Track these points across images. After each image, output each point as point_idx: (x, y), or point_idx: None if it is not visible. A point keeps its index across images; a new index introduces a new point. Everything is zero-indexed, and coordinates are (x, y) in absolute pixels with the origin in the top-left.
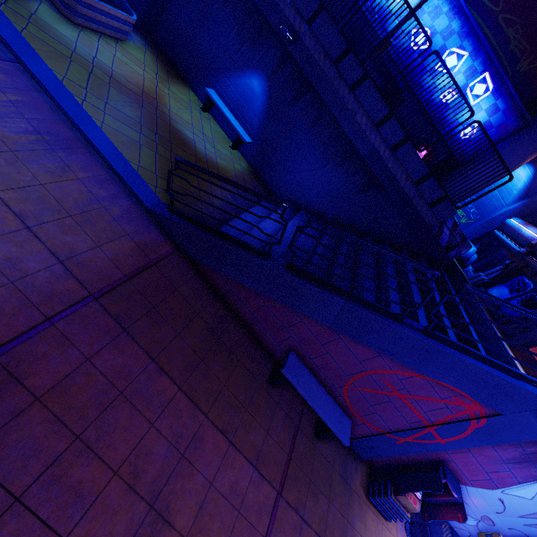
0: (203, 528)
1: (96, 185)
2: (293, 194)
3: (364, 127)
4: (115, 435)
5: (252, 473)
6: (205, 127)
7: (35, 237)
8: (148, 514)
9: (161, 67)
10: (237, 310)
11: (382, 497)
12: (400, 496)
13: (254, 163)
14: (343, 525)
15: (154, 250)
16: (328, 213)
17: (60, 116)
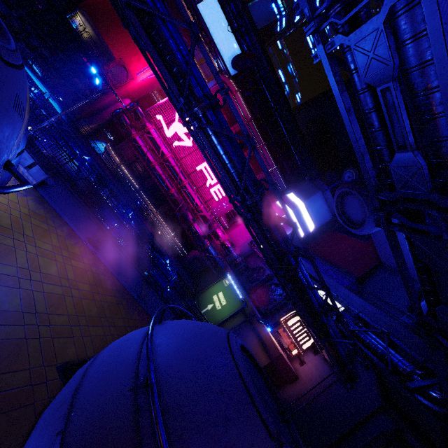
0: None
1: None
2: None
3: None
4: None
5: None
6: None
7: None
8: None
9: None
10: None
11: None
12: None
13: None
14: None
15: None
16: None
17: None
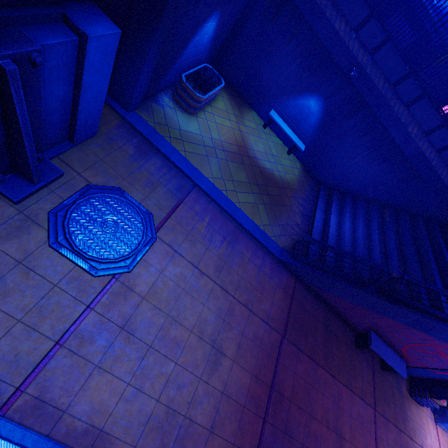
0: (354, 436)
1: (255, 258)
2: (337, 182)
3: (414, 135)
4: (315, 406)
5: (363, 403)
6: (271, 147)
7: (254, 314)
8: (336, 437)
9: (233, 103)
10: (332, 306)
11: (422, 398)
12: (435, 399)
13: (305, 161)
14: (402, 416)
15: (289, 287)
16: (368, 195)
17: (223, 214)
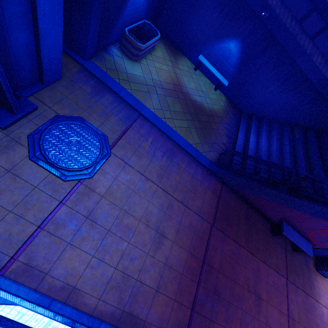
0: (270, 297)
1: (189, 168)
2: (256, 110)
3: (318, 64)
4: (239, 275)
5: (277, 274)
6: (201, 84)
7: (189, 209)
8: (256, 297)
9: (169, 52)
10: (252, 203)
11: (325, 271)
12: None
13: (229, 94)
14: (310, 284)
15: (217, 189)
16: (281, 118)
17: (163, 136)
